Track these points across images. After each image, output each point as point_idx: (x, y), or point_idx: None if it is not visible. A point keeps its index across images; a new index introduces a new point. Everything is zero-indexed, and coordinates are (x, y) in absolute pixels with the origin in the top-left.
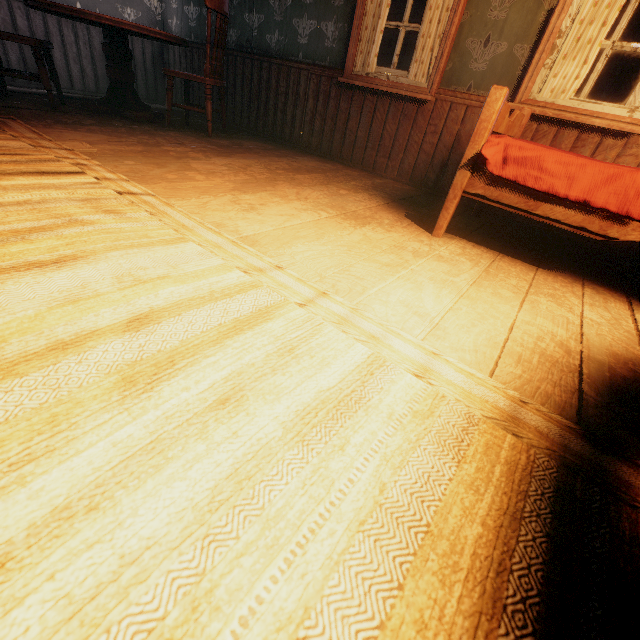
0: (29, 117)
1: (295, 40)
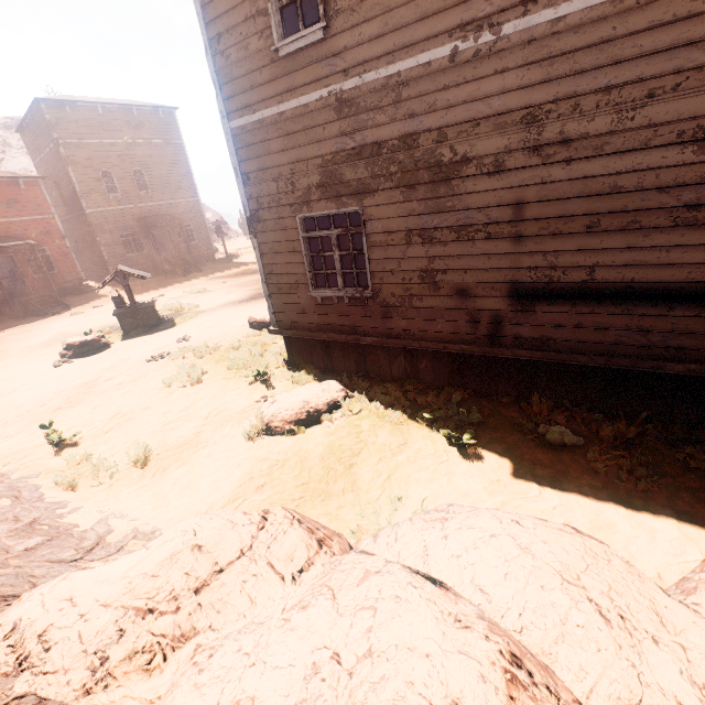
0: None
1: None
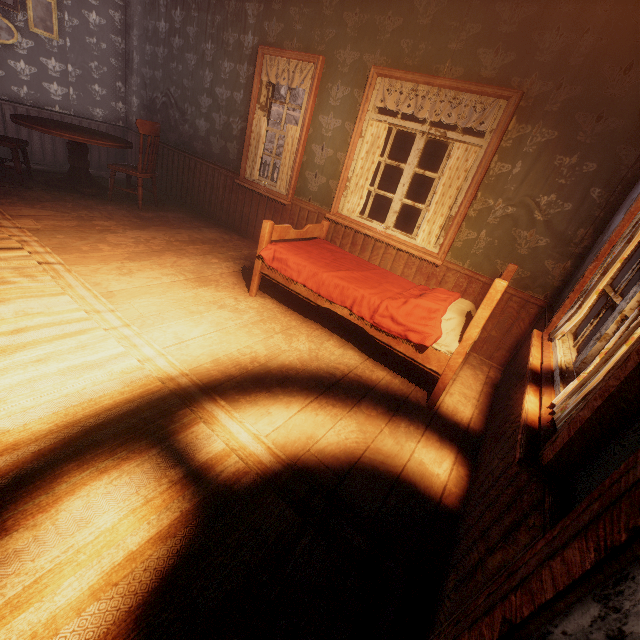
0: (1, 195)
1: (212, 150)
